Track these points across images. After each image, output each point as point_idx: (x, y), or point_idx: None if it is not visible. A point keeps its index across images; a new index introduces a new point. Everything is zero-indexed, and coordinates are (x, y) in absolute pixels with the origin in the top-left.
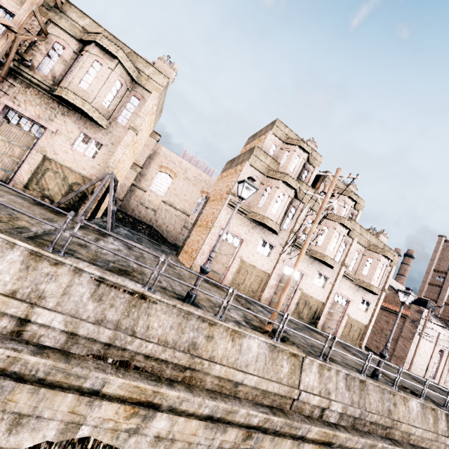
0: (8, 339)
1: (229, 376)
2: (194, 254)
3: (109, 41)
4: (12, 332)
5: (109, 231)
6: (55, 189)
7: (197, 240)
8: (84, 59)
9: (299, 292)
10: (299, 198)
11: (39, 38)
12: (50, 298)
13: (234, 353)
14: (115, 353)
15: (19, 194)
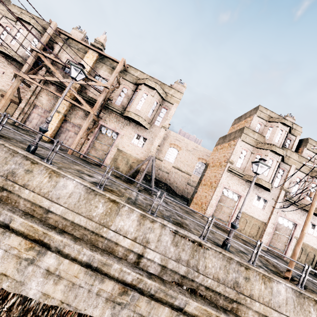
0: (134, 267)
1: (266, 313)
2: (204, 206)
3: (151, 81)
4: (135, 262)
5: (152, 191)
6: (123, 167)
7: (204, 195)
8: (138, 94)
9: (294, 239)
10: (285, 161)
11: (117, 88)
12: (152, 243)
13: (267, 294)
14: (187, 283)
15: (107, 172)
